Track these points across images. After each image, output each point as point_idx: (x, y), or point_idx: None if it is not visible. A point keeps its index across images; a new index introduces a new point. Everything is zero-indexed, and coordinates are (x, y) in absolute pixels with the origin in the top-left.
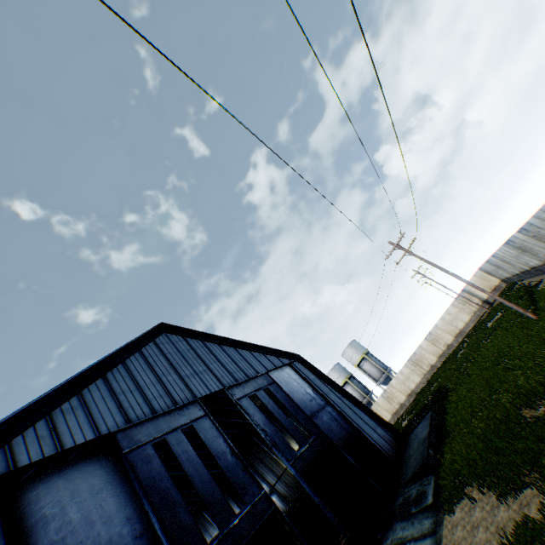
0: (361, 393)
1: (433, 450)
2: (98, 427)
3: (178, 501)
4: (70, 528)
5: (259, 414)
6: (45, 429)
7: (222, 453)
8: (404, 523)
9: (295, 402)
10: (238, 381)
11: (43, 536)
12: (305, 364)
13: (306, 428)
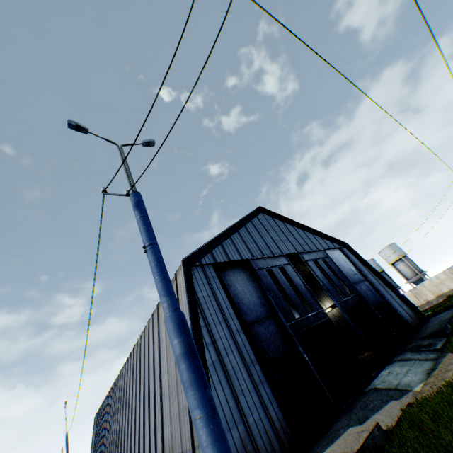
0: None
1: (450, 326)
2: (241, 255)
3: (281, 297)
4: (238, 292)
5: (319, 272)
6: (221, 250)
7: (299, 285)
8: (413, 353)
9: (342, 272)
10: (305, 250)
11: (230, 291)
12: (351, 250)
13: (349, 289)
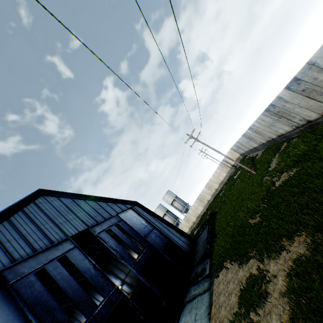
0: (173, 219)
1: (209, 245)
2: None
3: (55, 307)
4: None
5: (112, 240)
6: None
7: (88, 269)
8: (195, 286)
9: (135, 230)
10: (98, 222)
11: None
12: (141, 206)
13: (141, 244)
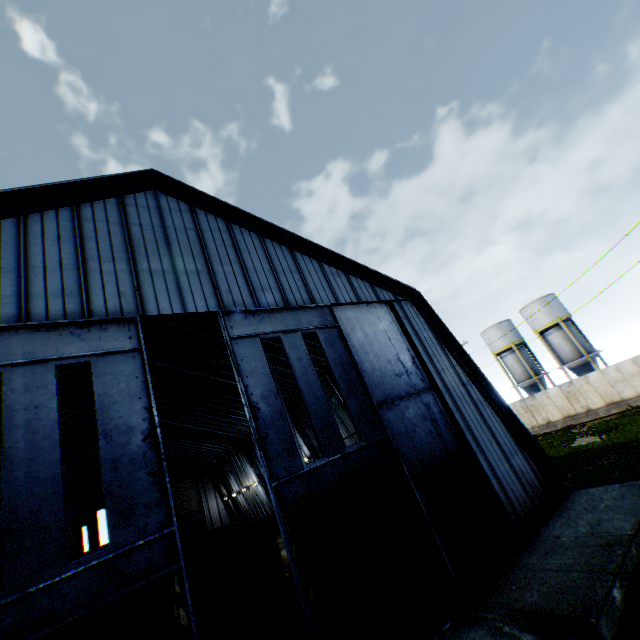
0: (527, 370)
1: (623, 588)
2: None
3: None
4: None
5: (263, 375)
6: None
7: (124, 431)
8: None
9: (359, 371)
10: (259, 305)
11: None
12: (424, 309)
13: (354, 424)
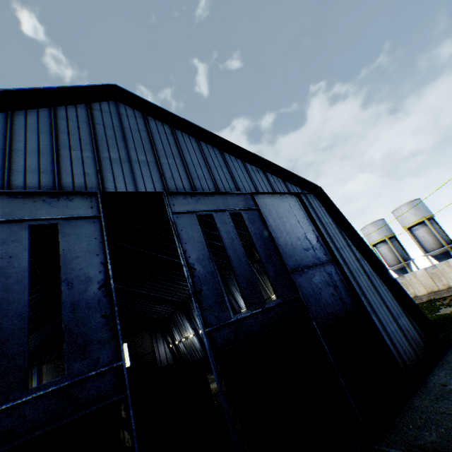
0: (397, 257)
1: None
2: None
3: None
4: None
5: (198, 243)
6: None
7: (83, 280)
8: None
9: (275, 244)
10: (195, 190)
11: None
12: (324, 201)
13: (272, 285)
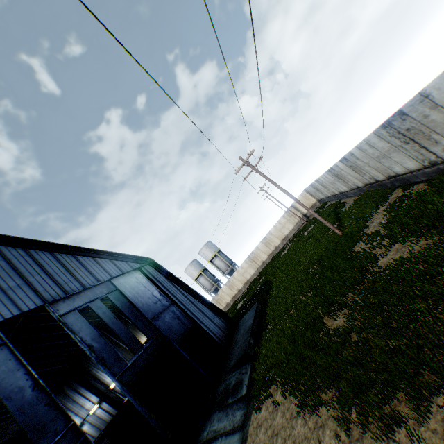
0: (211, 282)
1: (254, 339)
2: None
3: None
4: None
5: (88, 328)
6: None
7: (18, 391)
8: (221, 414)
9: (137, 307)
10: (68, 293)
11: None
12: (157, 267)
13: (144, 333)
